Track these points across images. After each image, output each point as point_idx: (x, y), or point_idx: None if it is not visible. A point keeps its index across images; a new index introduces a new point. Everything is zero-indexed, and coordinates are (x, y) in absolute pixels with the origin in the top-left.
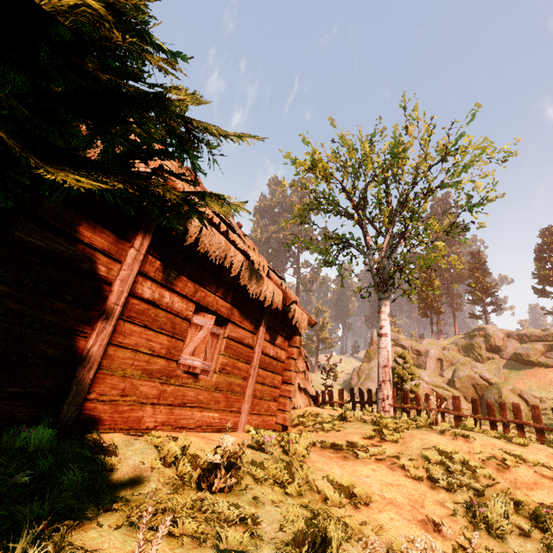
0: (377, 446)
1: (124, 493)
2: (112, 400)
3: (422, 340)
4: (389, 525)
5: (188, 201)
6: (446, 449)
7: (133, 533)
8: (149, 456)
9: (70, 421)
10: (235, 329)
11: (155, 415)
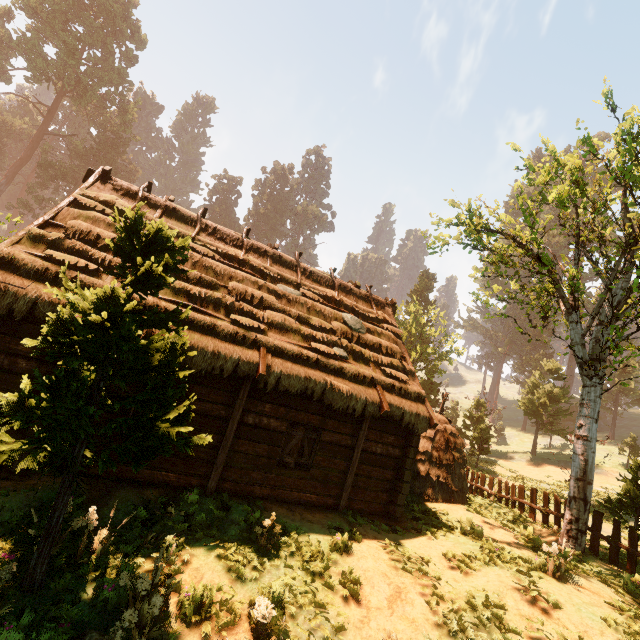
0: (439, 567)
1: (222, 531)
2: (235, 479)
3: None
4: (356, 617)
5: (185, 443)
6: (492, 600)
7: (210, 550)
8: (240, 516)
9: (213, 488)
10: (330, 434)
11: (262, 490)
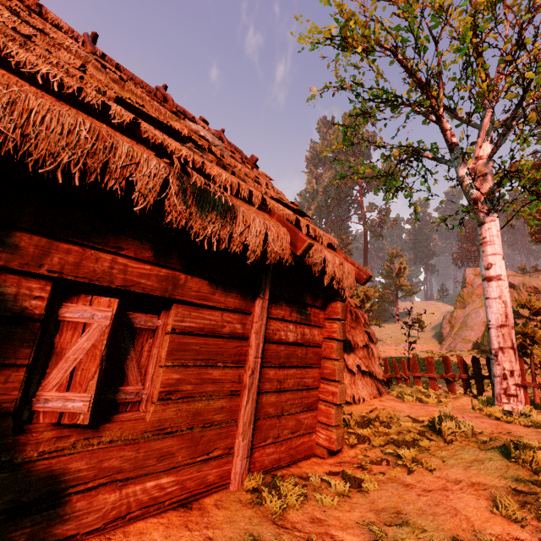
0: None
1: None
2: None
3: (538, 274)
4: None
5: None
6: None
7: None
8: None
9: None
10: (192, 313)
11: None
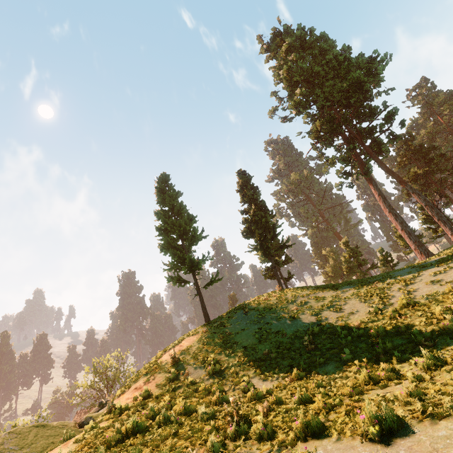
0: None
1: None
2: None
3: None
4: None
5: None
6: None
7: None
8: None
9: None
10: None
11: None
